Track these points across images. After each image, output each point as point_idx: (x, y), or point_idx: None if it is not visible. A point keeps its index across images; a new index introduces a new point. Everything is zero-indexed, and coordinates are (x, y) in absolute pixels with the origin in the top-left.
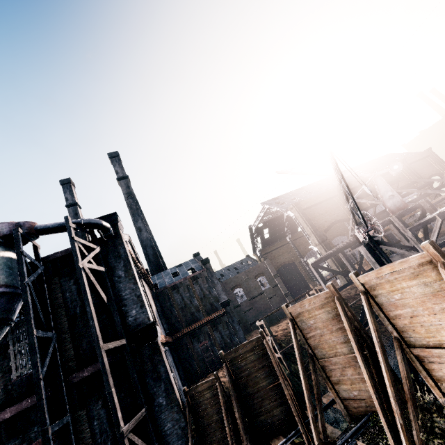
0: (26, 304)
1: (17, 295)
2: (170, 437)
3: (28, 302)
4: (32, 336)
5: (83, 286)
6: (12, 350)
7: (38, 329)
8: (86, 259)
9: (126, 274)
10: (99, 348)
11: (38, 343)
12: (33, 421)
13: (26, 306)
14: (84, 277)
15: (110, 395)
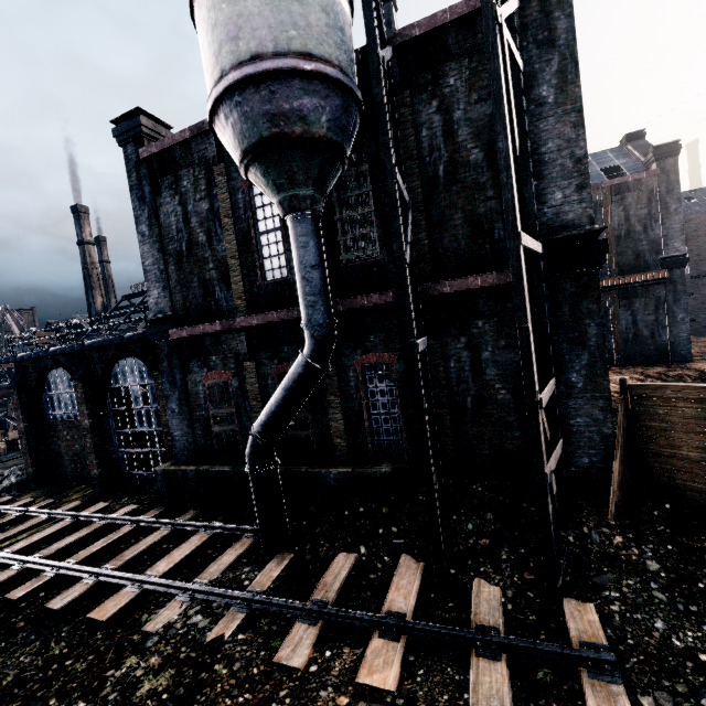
0: (379, 110)
1: (354, 101)
2: (575, 438)
3: (384, 106)
4: (391, 179)
5: (494, 82)
6: (340, 219)
7: (374, 193)
8: (503, 8)
9: (558, 96)
10: (517, 238)
11: (374, 218)
12: (369, 328)
13: (381, 114)
14: (499, 58)
15: (524, 333)
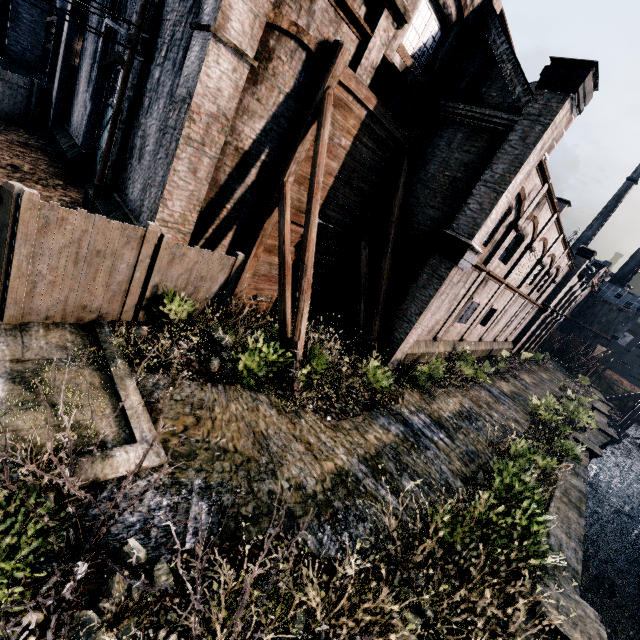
0: None
1: None
2: None
3: None
4: None
5: None
6: None
7: None
8: None
9: None
10: None
11: None
12: None
13: None
14: None
15: None
